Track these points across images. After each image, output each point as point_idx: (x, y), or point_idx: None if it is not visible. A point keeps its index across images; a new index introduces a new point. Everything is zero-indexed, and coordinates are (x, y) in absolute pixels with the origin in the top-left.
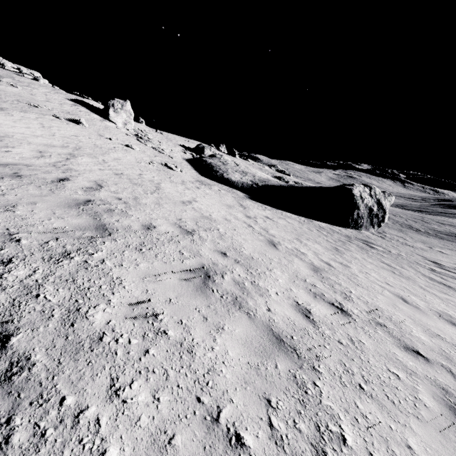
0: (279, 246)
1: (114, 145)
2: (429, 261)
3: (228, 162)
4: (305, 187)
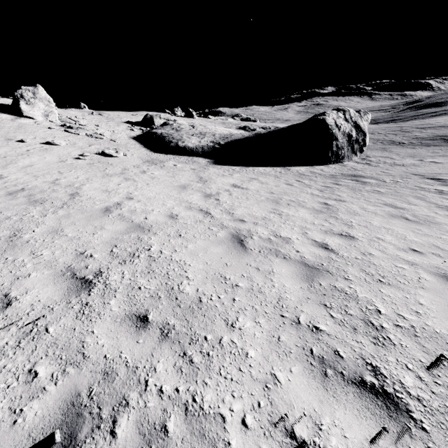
0: (249, 242)
1: (28, 148)
2: (430, 180)
3: (182, 127)
4: (273, 132)
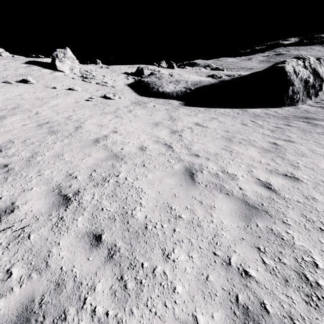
0: (198, 176)
1: (57, 93)
2: None
3: (163, 76)
4: (235, 79)
